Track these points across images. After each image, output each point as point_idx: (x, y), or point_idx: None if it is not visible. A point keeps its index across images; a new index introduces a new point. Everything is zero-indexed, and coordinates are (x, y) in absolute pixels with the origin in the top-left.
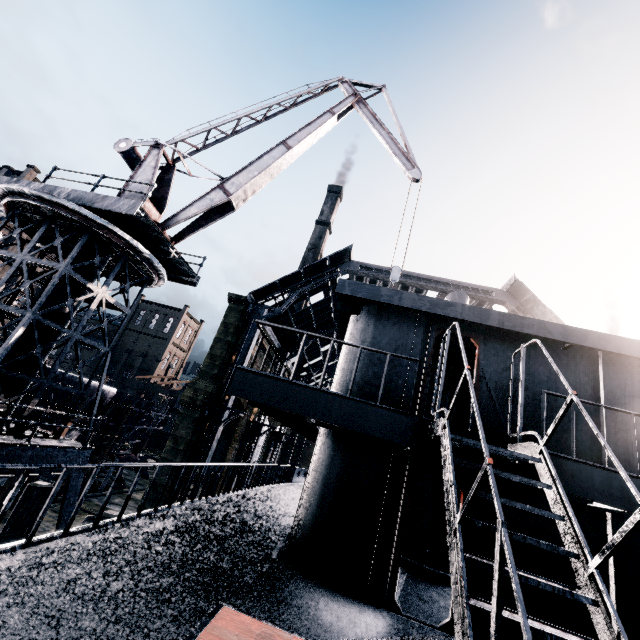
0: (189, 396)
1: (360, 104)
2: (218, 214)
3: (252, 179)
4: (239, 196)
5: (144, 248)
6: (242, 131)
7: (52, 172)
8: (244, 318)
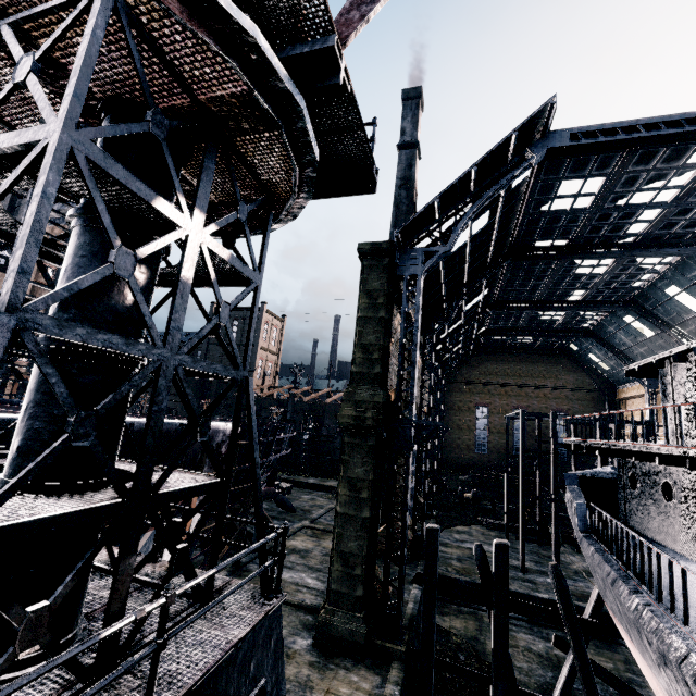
0: (351, 415)
1: None
2: None
3: None
4: None
5: (271, 53)
6: None
7: None
8: (392, 277)
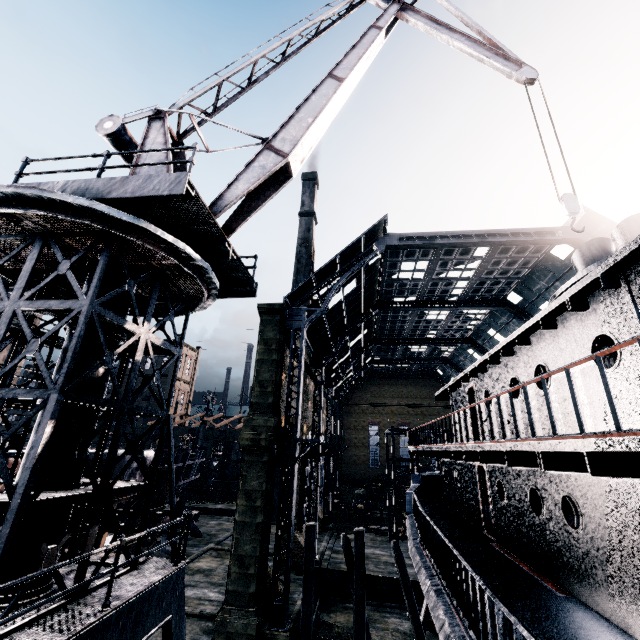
0: (249, 438)
1: (407, 12)
2: (270, 188)
3: (308, 128)
4: (296, 155)
5: (193, 252)
6: (259, 80)
7: (23, 167)
8: (283, 329)
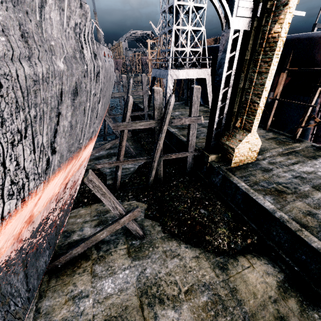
0: None
1: None
2: None
3: None
4: None
5: None
6: None
7: None
8: None
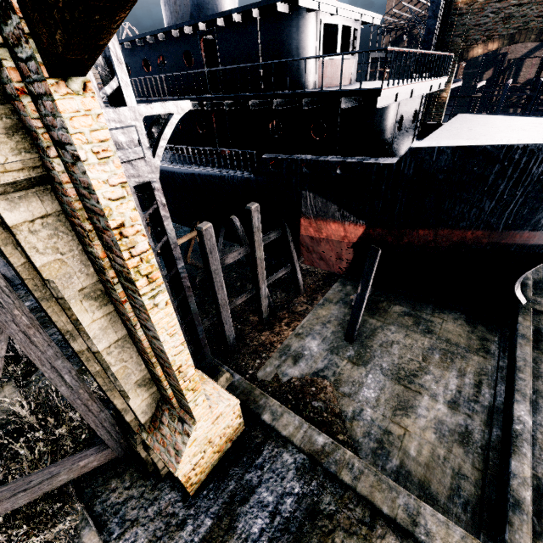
0: None
1: None
2: None
3: None
4: None
5: None
6: None
7: None
8: None
